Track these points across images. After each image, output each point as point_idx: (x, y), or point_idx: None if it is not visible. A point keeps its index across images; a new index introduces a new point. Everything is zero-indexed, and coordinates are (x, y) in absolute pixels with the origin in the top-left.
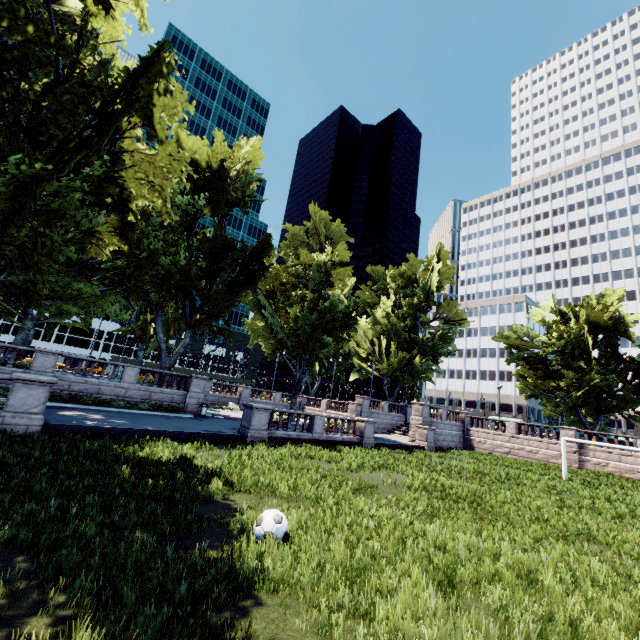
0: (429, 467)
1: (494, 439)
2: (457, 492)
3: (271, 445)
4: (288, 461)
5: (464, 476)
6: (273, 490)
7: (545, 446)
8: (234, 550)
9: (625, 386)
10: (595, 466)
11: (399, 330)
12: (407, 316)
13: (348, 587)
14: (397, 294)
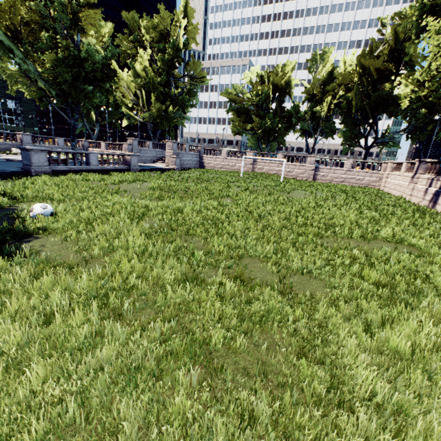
0: (171, 179)
1: (215, 161)
2: (177, 188)
3: (54, 175)
4: (65, 183)
5: (190, 181)
6: (51, 198)
7: (239, 162)
8: (15, 223)
9: (282, 127)
10: (258, 170)
11: (156, 84)
12: (162, 71)
13: (87, 226)
14: (153, 48)
